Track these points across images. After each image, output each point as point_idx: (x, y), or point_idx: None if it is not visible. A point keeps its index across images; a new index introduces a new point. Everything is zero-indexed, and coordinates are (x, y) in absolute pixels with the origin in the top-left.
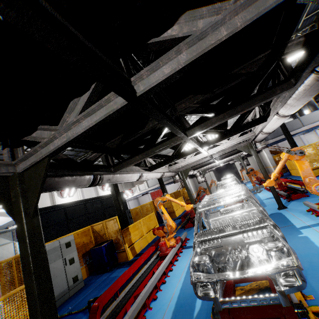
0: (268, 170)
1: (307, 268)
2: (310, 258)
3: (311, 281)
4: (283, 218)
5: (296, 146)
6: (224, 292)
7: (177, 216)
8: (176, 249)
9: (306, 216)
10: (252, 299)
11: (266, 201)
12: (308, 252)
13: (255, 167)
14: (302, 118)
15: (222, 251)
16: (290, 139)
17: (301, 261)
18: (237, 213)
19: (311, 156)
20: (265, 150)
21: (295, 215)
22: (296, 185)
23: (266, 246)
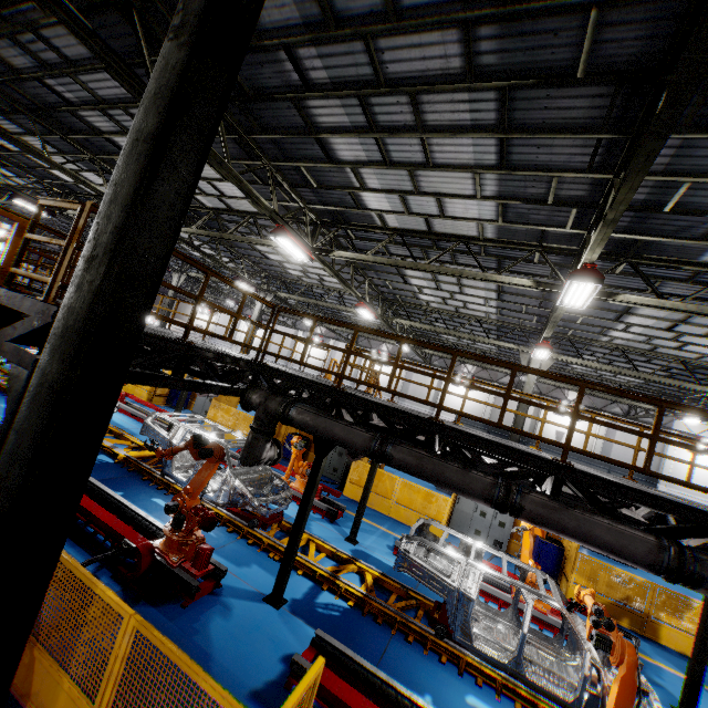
0: None
1: None
2: None
3: None
4: None
5: None
6: None
7: None
8: None
9: None
10: None
11: None
12: None
13: None
14: None
15: None
16: None
17: None
18: None
19: None
20: None
21: None
22: None
23: None
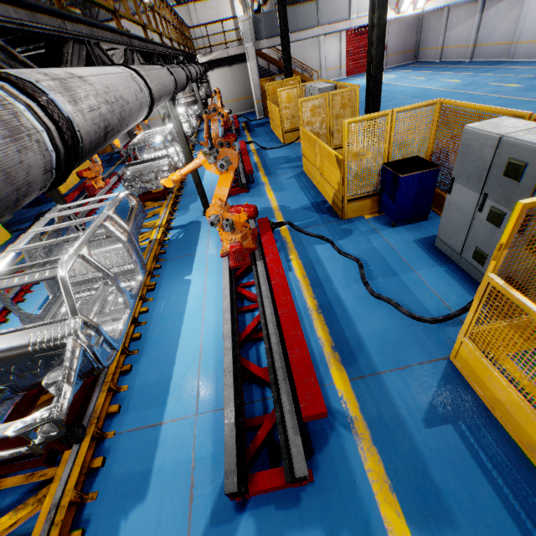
0: (254, 102)
1: (154, 340)
2: (167, 323)
3: (143, 363)
4: (195, 237)
5: (291, 74)
6: (13, 413)
7: (65, 191)
8: (2, 305)
9: (218, 237)
10: (1, 456)
11: (205, 188)
12: (173, 312)
13: (235, 92)
14: (322, 7)
15: (3, 371)
16: (286, 55)
17: (156, 329)
18: (105, 250)
19: (292, 109)
20: (252, 63)
21: (210, 233)
22: (257, 159)
23: (45, 380)
